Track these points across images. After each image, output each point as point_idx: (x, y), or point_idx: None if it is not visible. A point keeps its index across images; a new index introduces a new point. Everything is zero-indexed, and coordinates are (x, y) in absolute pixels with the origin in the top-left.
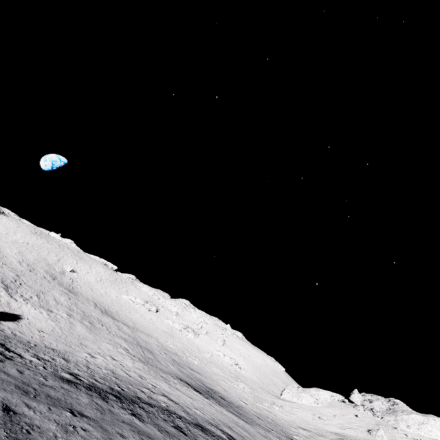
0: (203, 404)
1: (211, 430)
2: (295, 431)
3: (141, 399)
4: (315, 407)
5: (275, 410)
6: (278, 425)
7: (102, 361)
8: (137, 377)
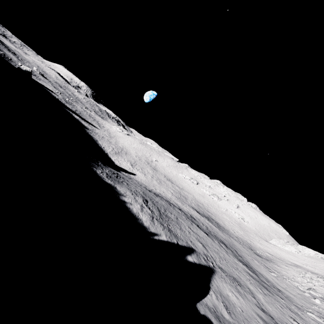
0: (194, 213)
1: (184, 212)
2: (262, 252)
3: (163, 198)
4: (294, 253)
5: (256, 243)
6: (250, 245)
7: (158, 191)
8: (169, 198)
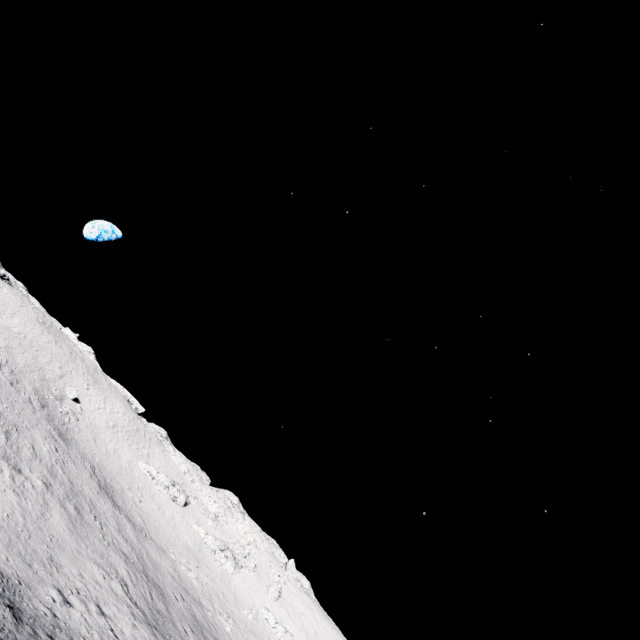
0: None
1: None
2: None
3: None
4: None
5: None
6: None
7: (81, 619)
8: None
